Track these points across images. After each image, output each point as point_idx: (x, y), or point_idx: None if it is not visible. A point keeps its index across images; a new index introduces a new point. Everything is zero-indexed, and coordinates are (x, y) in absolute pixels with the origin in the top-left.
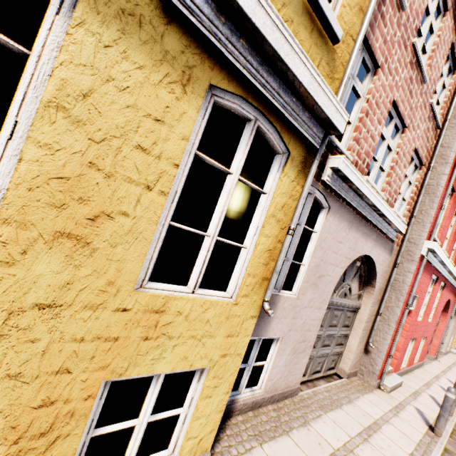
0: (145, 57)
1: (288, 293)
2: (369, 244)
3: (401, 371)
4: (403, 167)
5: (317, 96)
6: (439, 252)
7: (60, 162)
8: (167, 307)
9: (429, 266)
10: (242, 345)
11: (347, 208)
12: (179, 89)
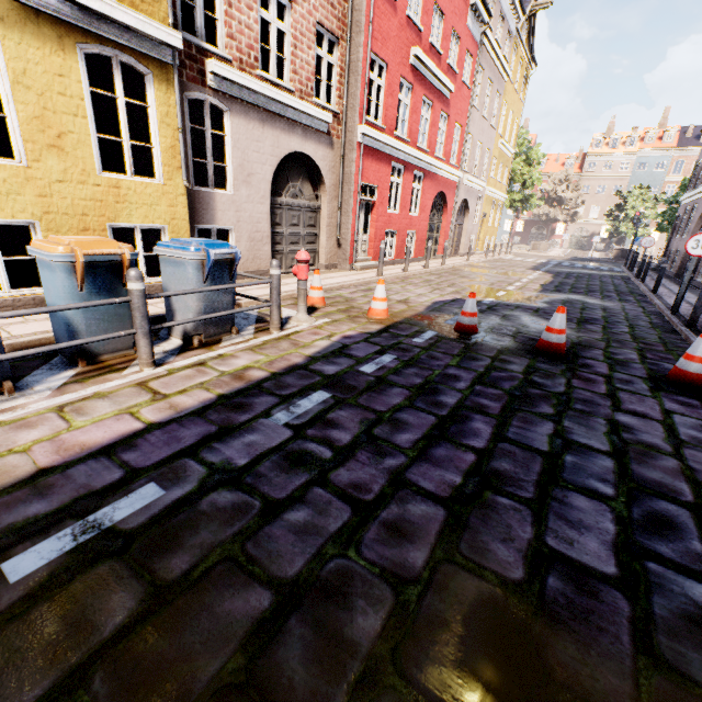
0: (38, 42)
1: (223, 191)
2: (296, 141)
3: (385, 261)
4: (308, 50)
5: (147, 30)
6: (377, 136)
7: (32, 110)
8: (121, 185)
9: (380, 154)
10: (184, 214)
11: (251, 108)
12: (62, 54)
